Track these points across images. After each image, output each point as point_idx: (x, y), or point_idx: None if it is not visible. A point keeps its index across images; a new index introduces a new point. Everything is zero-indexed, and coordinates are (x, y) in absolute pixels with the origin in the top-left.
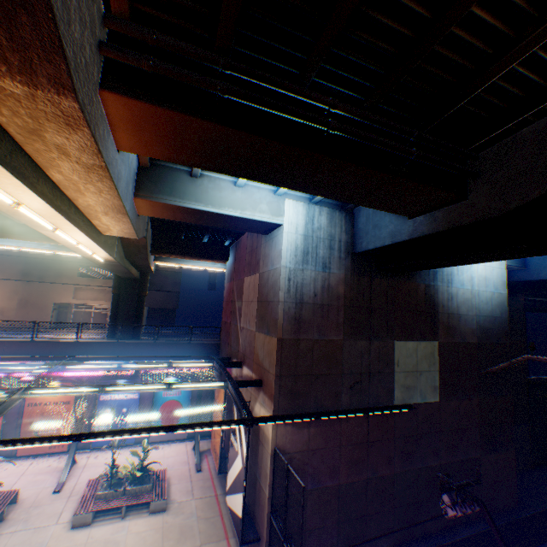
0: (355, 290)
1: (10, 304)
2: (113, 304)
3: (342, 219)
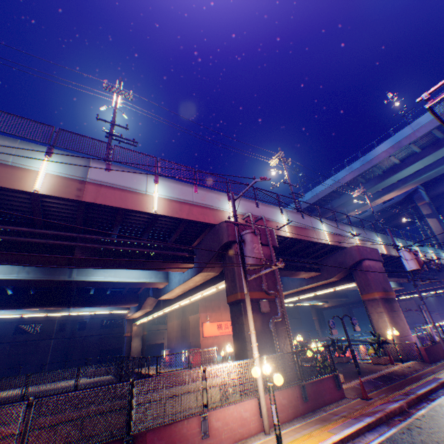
0: (437, 300)
1: None
2: (318, 323)
3: None
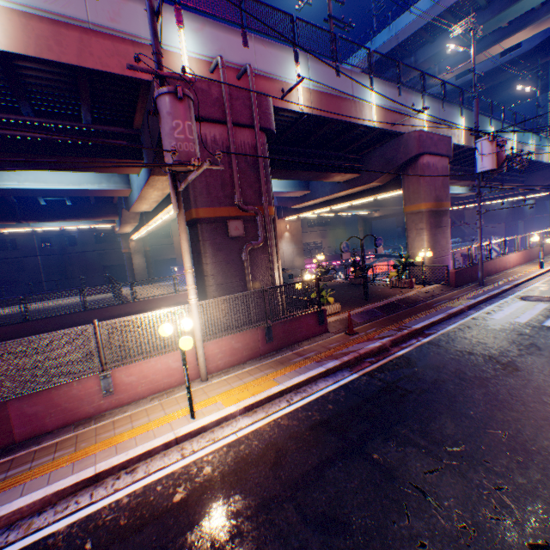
0: (511, 209)
1: None
2: (364, 235)
3: None
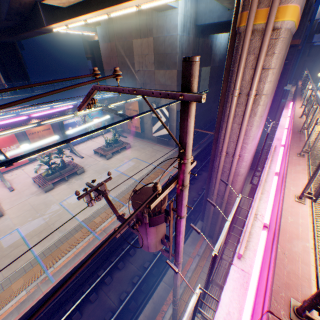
0: (195, 45)
1: None
2: (0, 69)
3: (194, 4)
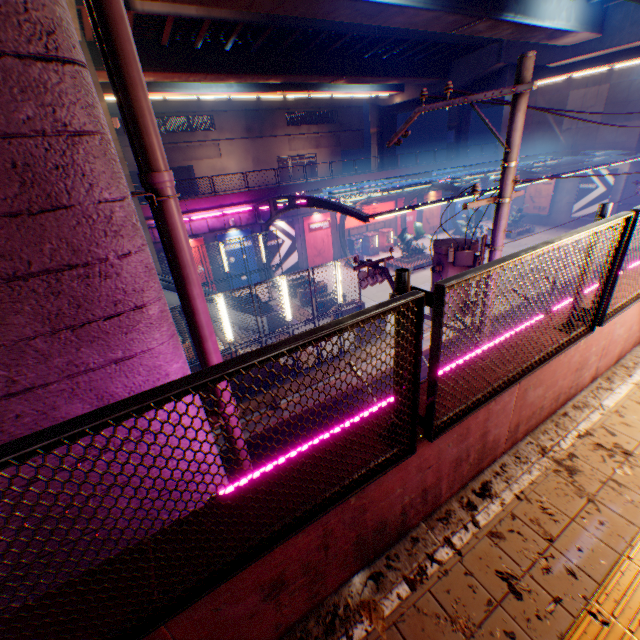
0: None
1: (247, 166)
2: (378, 144)
3: None
